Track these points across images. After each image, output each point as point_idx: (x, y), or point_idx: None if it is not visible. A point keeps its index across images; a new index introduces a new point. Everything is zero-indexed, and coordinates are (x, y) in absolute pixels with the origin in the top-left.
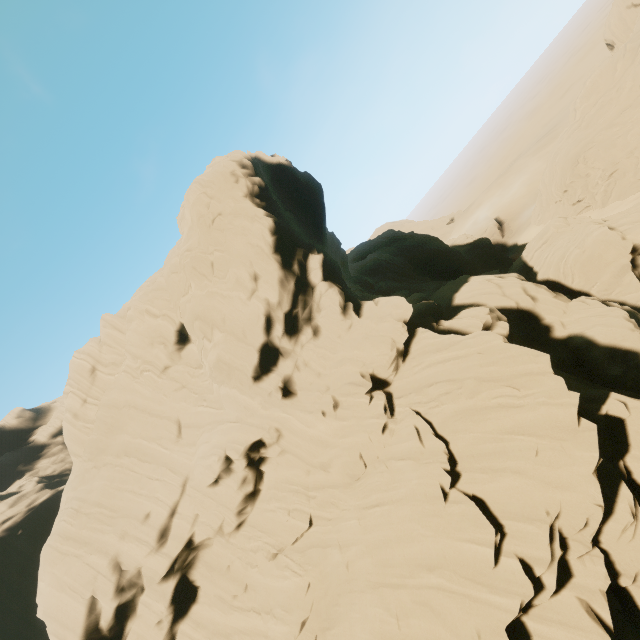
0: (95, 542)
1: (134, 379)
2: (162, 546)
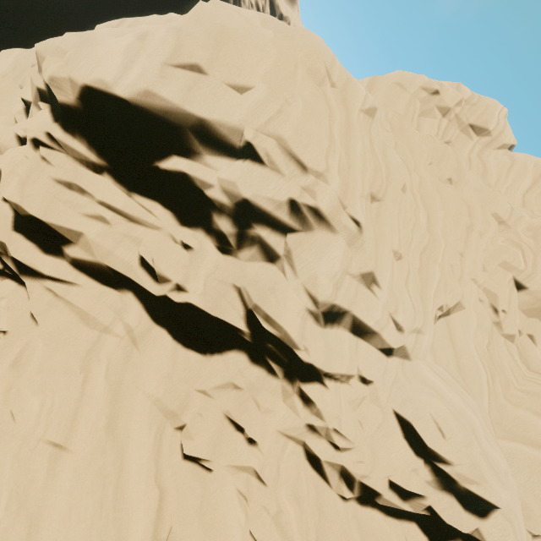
0: (354, 179)
1: (498, 223)
2: (314, 319)
